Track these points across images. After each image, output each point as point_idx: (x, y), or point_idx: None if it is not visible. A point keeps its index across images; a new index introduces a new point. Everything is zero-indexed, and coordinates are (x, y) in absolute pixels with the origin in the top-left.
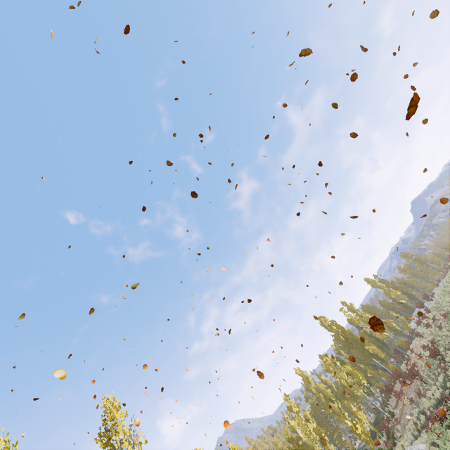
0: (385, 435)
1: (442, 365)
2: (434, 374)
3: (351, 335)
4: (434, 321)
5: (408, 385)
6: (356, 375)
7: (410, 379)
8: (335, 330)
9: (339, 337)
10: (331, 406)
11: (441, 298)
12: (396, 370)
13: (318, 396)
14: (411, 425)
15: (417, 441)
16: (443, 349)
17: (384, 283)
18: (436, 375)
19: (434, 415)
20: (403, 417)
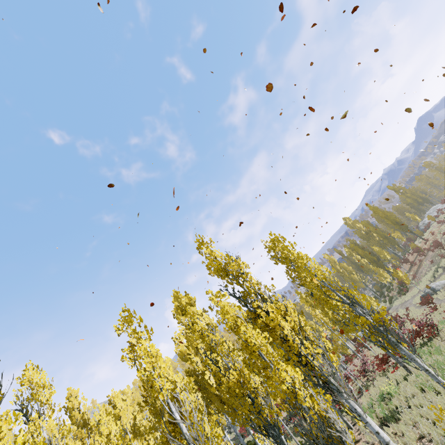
0: (396, 289)
1: None
2: None
3: (373, 229)
4: None
5: (423, 257)
6: (382, 252)
7: (432, 250)
8: (357, 227)
9: (361, 232)
10: (352, 276)
11: None
12: (417, 247)
13: (341, 271)
14: (428, 276)
15: (435, 282)
16: None
17: (403, 190)
18: None
19: None
20: (418, 275)
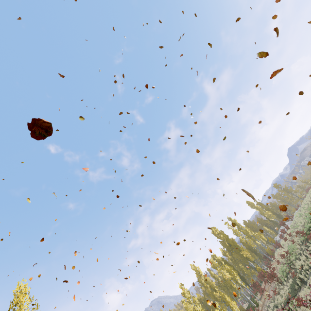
0: None
1: (293, 270)
2: (287, 277)
3: (232, 242)
4: (290, 236)
5: (269, 283)
6: (232, 273)
7: (270, 279)
8: (222, 238)
9: (225, 243)
10: (214, 294)
11: (297, 219)
12: (262, 271)
13: (206, 286)
14: None
15: None
16: (294, 259)
17: (261, 205)
18: (288, 278)
19: (283, 310)
20: (264, 308)
